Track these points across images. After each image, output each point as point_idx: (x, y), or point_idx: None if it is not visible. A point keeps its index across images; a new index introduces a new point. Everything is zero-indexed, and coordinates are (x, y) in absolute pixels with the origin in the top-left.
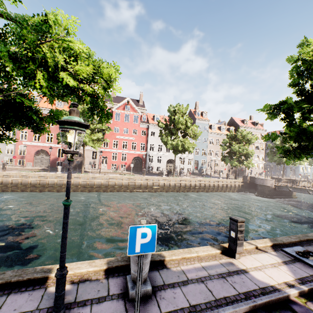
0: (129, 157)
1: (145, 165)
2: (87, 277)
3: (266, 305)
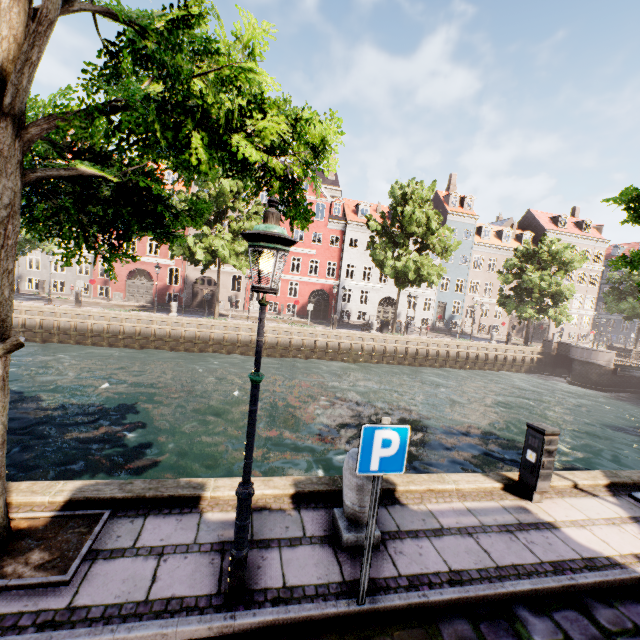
0: (303, 289)
1: (336, 307)
2: (263, 504)
3: (594, 589)
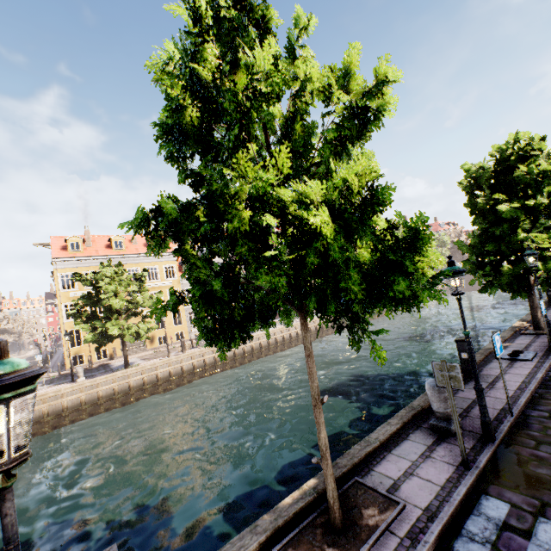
0: None
1: None
2: None
3: None
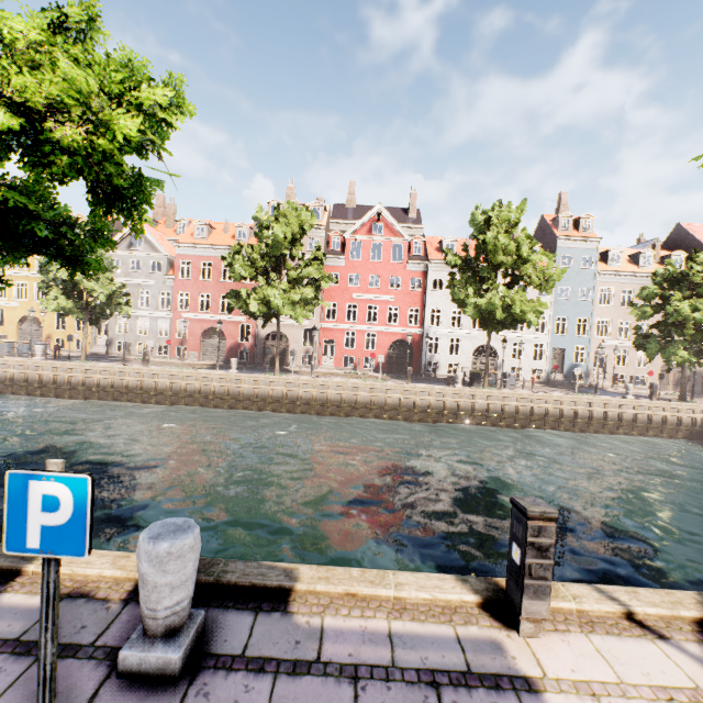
0: (382, 340)
1: (420, 360)
2: (90, 589)
3: None
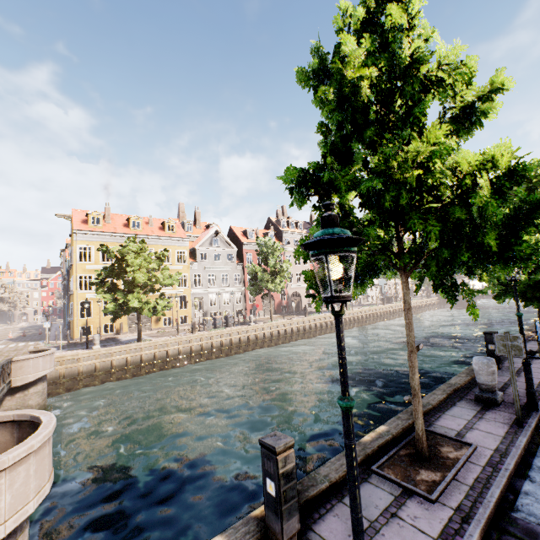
0: None
1: None
2: None
3: None
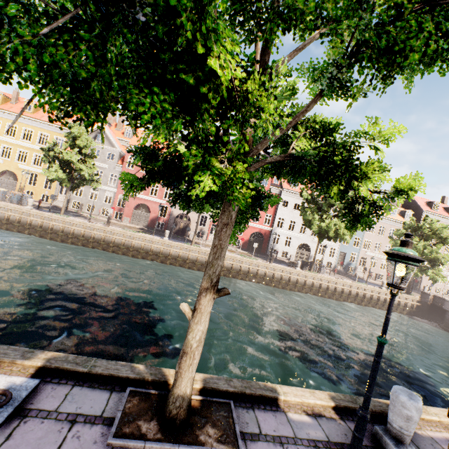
0: (247, 230)
1: (267, 246)
2: (318, 411)
3: None
